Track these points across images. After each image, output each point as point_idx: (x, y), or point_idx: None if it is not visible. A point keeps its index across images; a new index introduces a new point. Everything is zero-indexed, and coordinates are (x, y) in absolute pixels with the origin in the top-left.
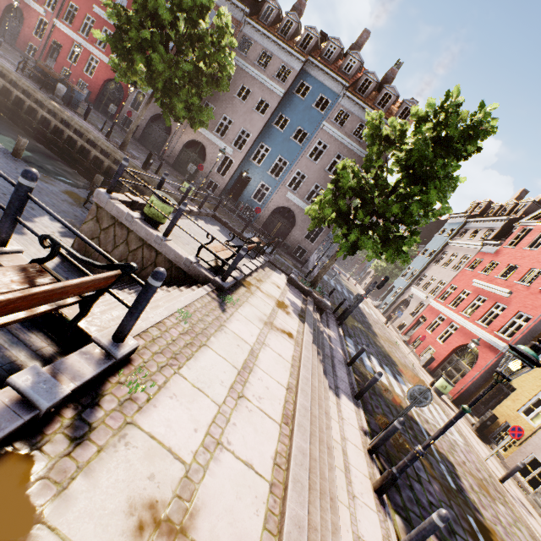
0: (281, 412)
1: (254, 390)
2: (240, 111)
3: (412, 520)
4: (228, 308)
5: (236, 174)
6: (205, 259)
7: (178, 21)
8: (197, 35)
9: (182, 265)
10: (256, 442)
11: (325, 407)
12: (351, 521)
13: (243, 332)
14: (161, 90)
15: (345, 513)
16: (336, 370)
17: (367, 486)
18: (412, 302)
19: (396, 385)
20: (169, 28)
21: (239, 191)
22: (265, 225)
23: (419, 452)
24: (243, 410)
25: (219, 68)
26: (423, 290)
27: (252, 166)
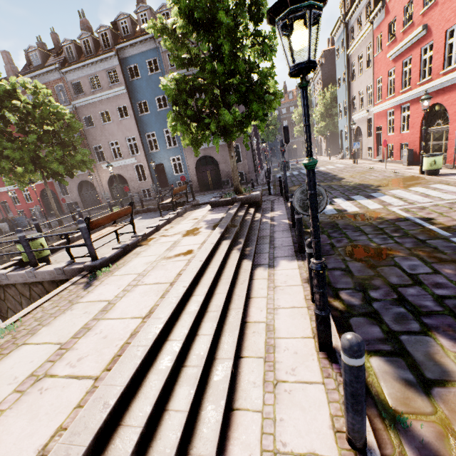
0: (112, 357)
1: (76, 354)
2: (114, 130)
3: (405, 346)
4: (98, 280)
5: (152, 171)
6: (102, 252)
7: (6, 117)
8: (25, 113)
9: (59, 276)
10: (19, 440)
11: (237, 293)
12: (261, 433)
13: (106, 292)
14: (40, 169)
15: (251, 425)
16: (276, 242)
17: (306, 351)
18: (361, 127)
19: (371, 202)
20: (5, 127)
21: (165, 179)
22: (200, 183)
23: (315, 267)
24: (28, 399)
25: (57, 118)
26: (362, 109)
27: (155, 155)
